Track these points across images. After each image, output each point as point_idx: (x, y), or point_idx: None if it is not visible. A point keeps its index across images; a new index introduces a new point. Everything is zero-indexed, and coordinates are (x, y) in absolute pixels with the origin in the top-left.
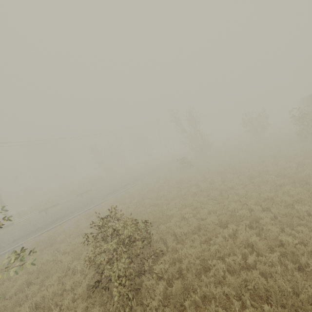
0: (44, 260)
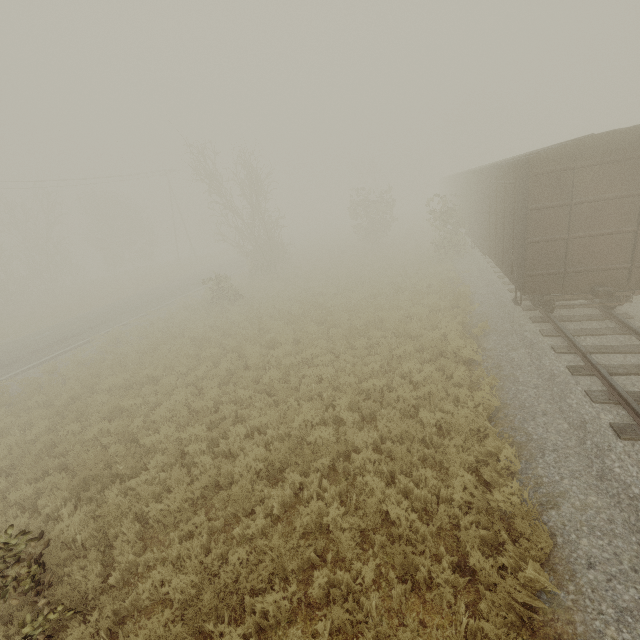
0: None
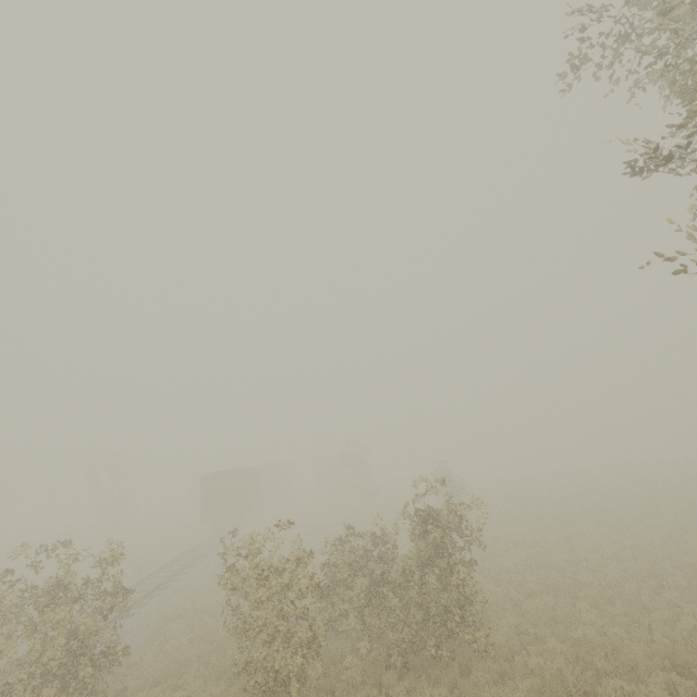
0: None
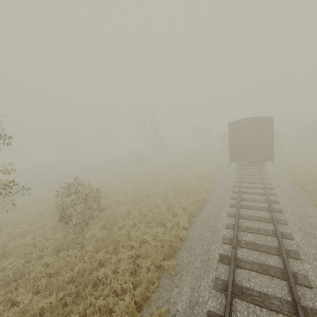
0: (11, 216)
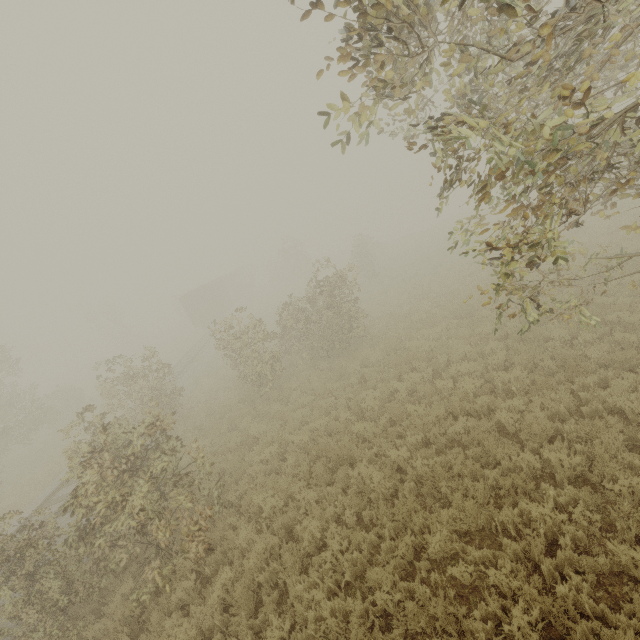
0: None
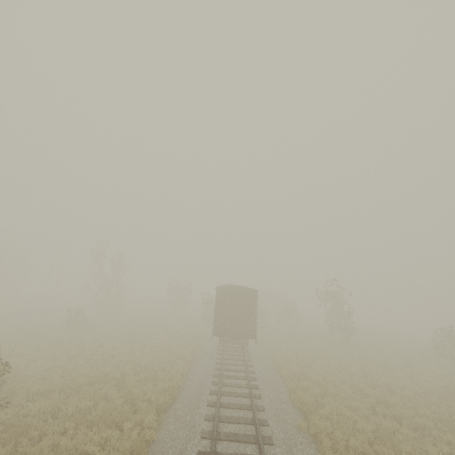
0: None
